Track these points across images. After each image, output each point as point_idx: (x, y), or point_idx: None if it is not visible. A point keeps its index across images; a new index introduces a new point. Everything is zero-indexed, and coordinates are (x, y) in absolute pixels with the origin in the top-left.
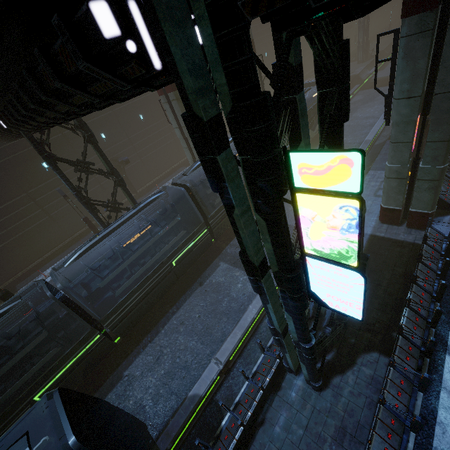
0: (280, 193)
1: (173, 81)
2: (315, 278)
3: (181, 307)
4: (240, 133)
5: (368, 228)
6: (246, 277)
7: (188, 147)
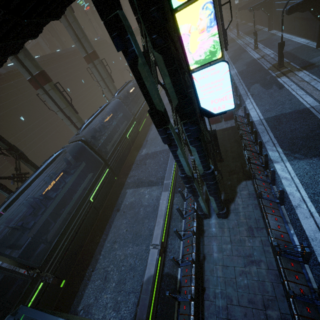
0: (166, 20)
1: None
2: (201, 91)
3: (109, 233)
4: None
5: None
6: (149, 189)
7: (71, 123)
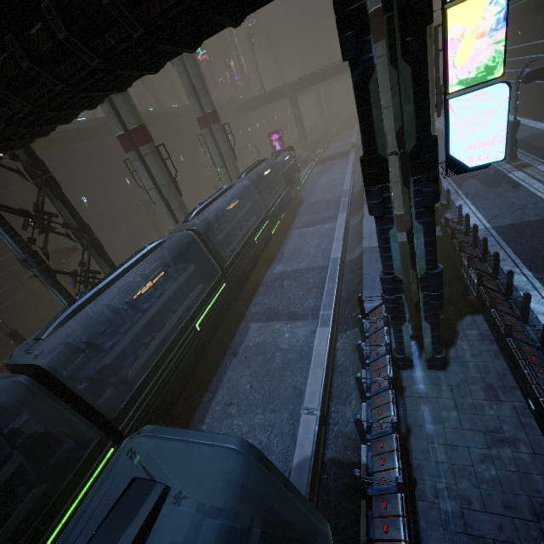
0: (432, 17)
1: None
2: (456, 129)
3: (218, 389)
4: None
5: None
6: (290, 325)
7: (168, 210)
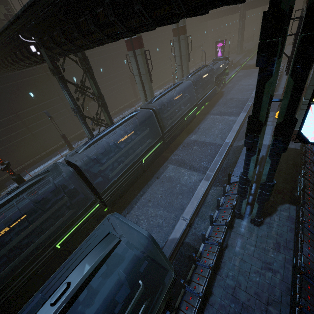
0: None
1: (235, 2)
2: (310, 120)
3: (146, 192)
4: (312, 17)
5: (266, 142)
6: (189, 172)
7: (143, 89)
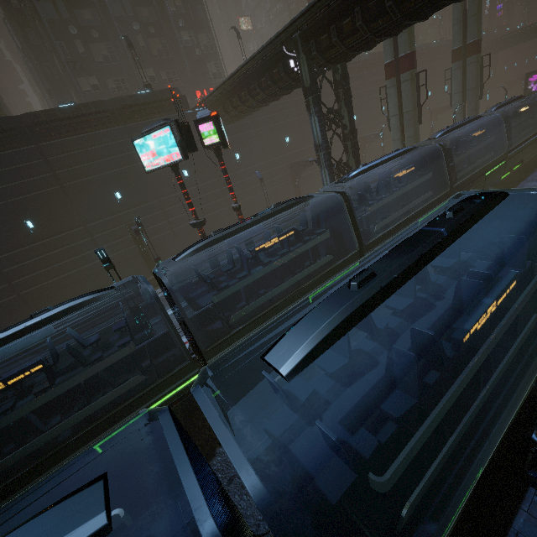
0: None
1: None
2: None
3: None
4: None
5: None
6: None
7: (402, 137)
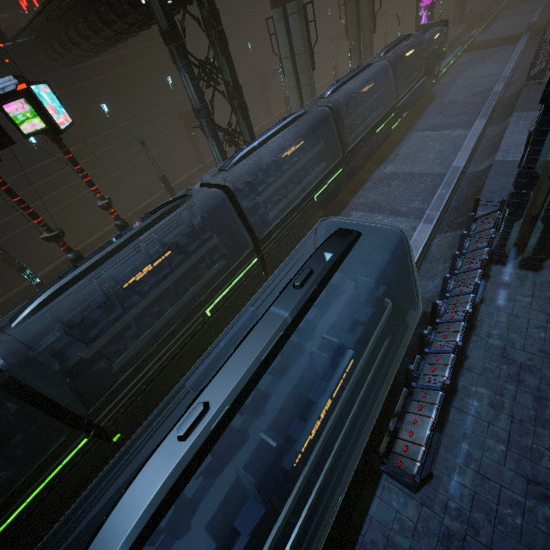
0: None
1: None
2: None
3: None
4: None
5: None
6: (391, 219)
7: (297, 85)
